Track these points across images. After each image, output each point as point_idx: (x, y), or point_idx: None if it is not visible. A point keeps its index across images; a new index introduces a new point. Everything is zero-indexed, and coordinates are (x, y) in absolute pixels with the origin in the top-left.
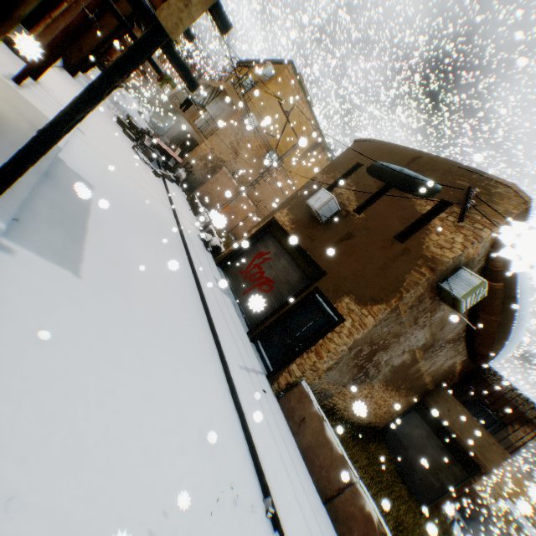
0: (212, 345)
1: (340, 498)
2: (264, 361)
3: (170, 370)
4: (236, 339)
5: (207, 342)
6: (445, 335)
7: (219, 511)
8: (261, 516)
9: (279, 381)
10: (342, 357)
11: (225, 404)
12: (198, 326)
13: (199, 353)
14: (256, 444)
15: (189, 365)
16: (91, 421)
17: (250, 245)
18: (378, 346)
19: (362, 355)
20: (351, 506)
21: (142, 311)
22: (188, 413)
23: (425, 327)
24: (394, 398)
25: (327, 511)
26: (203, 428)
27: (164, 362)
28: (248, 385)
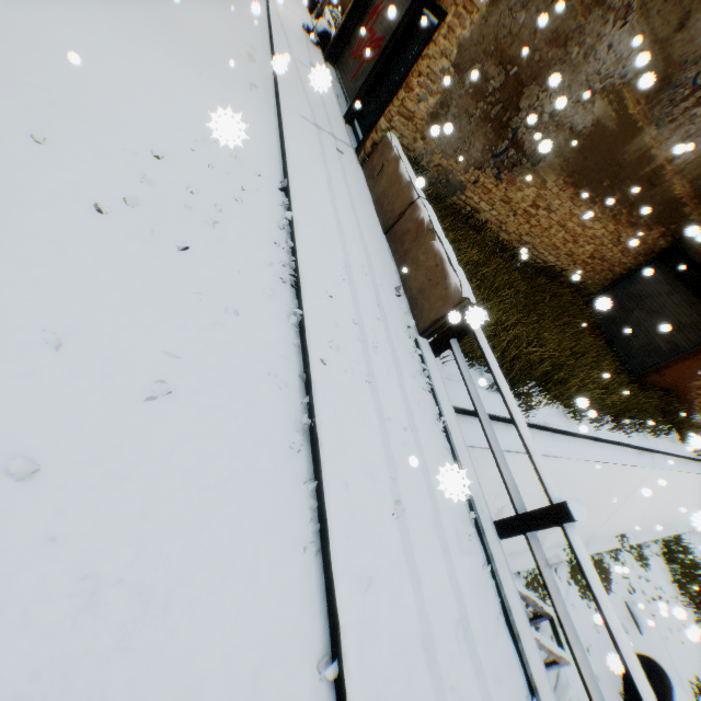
0: (268, 96)
1: (400, 223)
2: (357, 139)
3: (179, 66)
4: (314, 107)
5: (260, 90)
6: (699, 49)
7: (203, 145)
8: (270, 185)
9: (365, 147)
10: (450, 91)
11: (262, 126)
12: (252, 76)
13: (239, 86)
14: (287, 151)
15: (214, 80)
16: (51, 23)
17: (364, 8)
18: (521, 69)
19: (490, 91)
20: (408, 224)
21: (154, 21)
22: (192, 94)
23: (632, 19)
24: (604, 224)
25: (386, 240)
26: (210, 111)
27: (172, 58)
28: (307, 131)
